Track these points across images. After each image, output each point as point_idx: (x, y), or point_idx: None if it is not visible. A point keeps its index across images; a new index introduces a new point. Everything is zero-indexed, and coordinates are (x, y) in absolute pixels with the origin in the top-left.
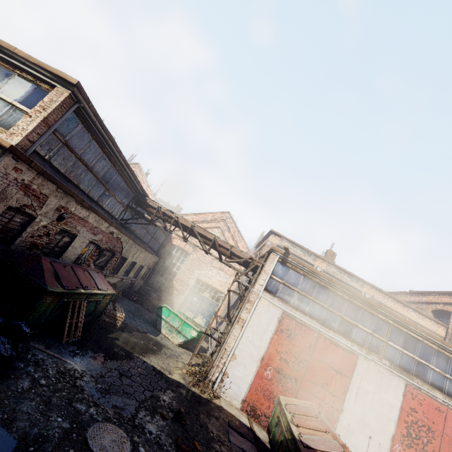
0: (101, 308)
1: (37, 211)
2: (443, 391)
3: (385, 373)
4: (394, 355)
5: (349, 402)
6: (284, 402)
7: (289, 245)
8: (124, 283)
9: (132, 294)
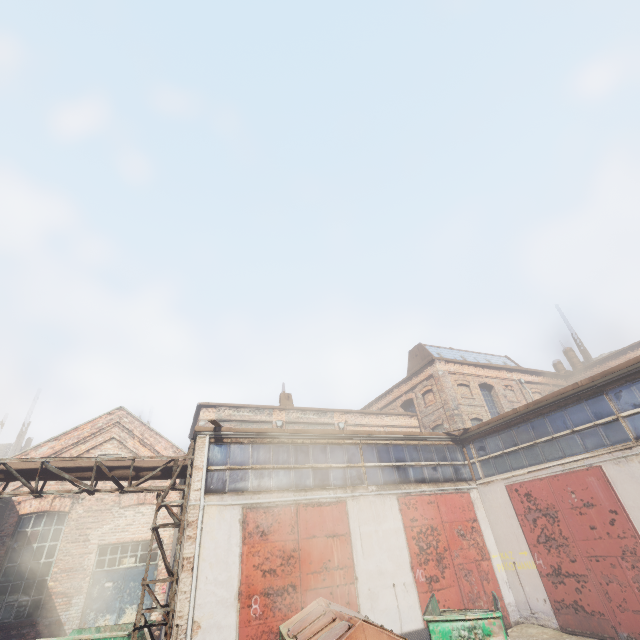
0: None
1: None
2: (426, 481)
3: (376, 500)
4: (376, 475)
5: (359, 563)
6: (287, 629)
7: (232, 411)
8: None
9: None
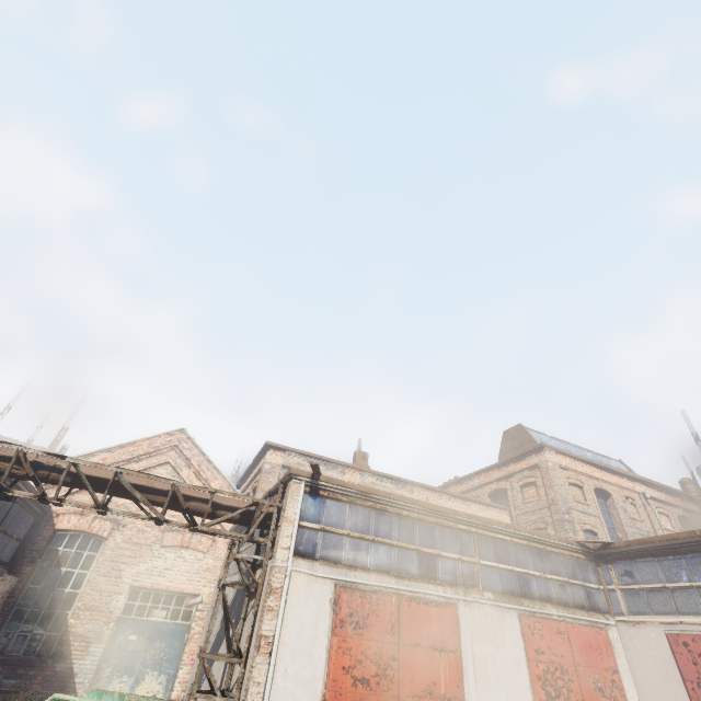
0: None
1: None
2: (553, 601)
3: (493, 613)
4: (493, 578)
5: (471, 697)
6: None
7: (301, 460)
8: None
9: None
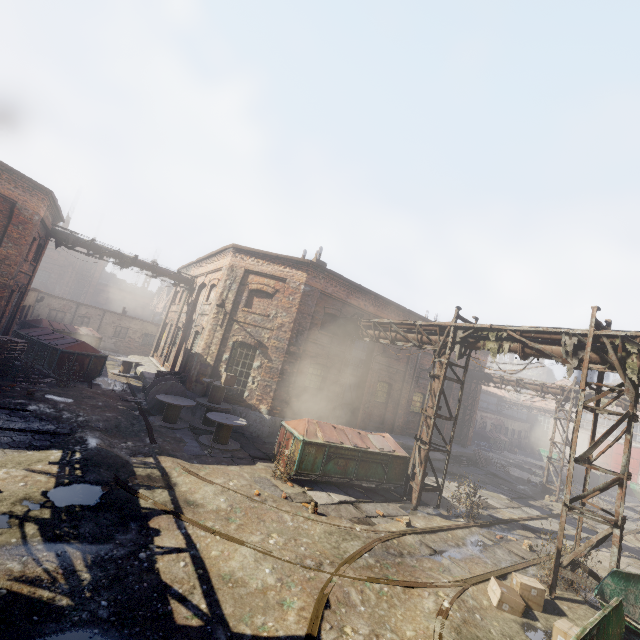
0: (506, 447)
1: (477, 418)
2: None
3: None
4: None
5: None
6: None
7: None
8: (514, 442)
9: (521, 447)
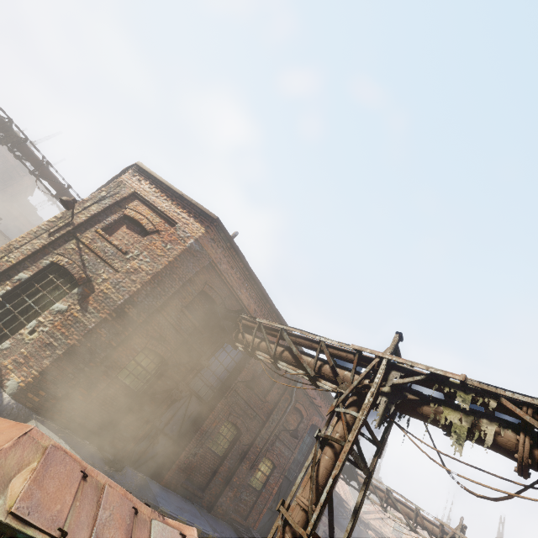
0: None
1: None
2: None
3: None
4: None
5: None
6: None
7: None
8: None
9: None
